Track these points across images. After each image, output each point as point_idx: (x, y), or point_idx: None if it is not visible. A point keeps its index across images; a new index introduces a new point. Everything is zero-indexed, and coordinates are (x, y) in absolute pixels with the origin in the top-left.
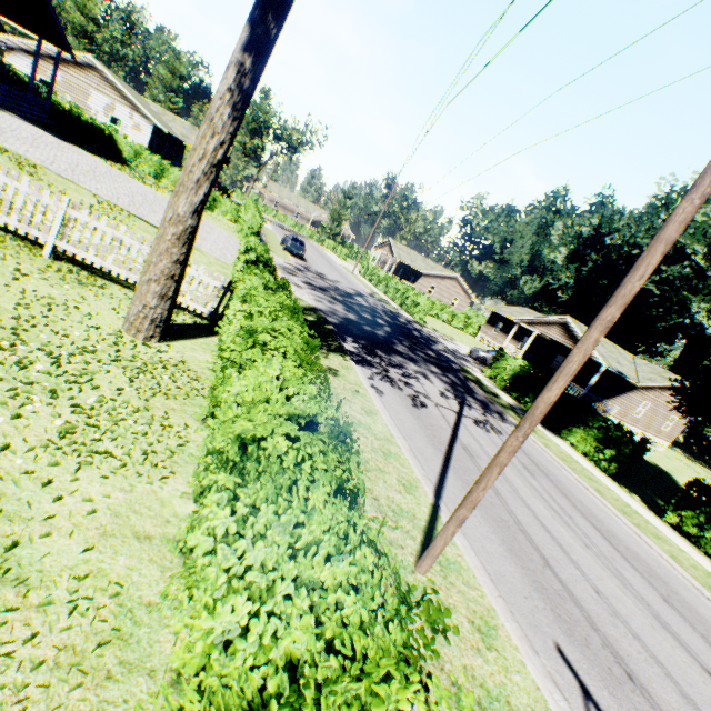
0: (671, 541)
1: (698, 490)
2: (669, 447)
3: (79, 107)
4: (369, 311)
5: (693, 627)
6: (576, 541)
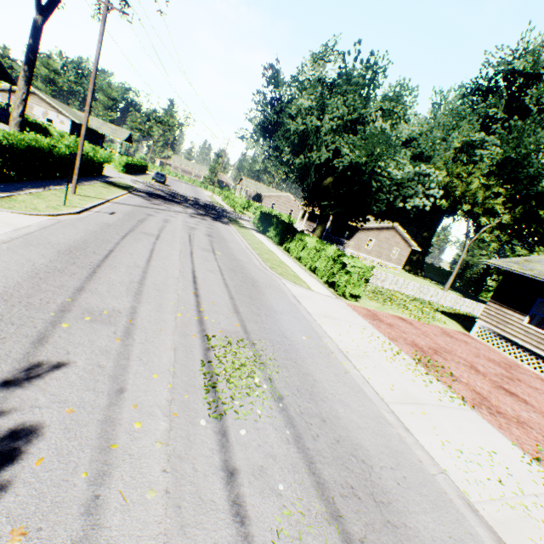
0: (266, 247)
1: (291, 231)
2: (424, 279)
3: (27, 115)
4: (189, 200)
5: (211, 239)
6: (183, 225)
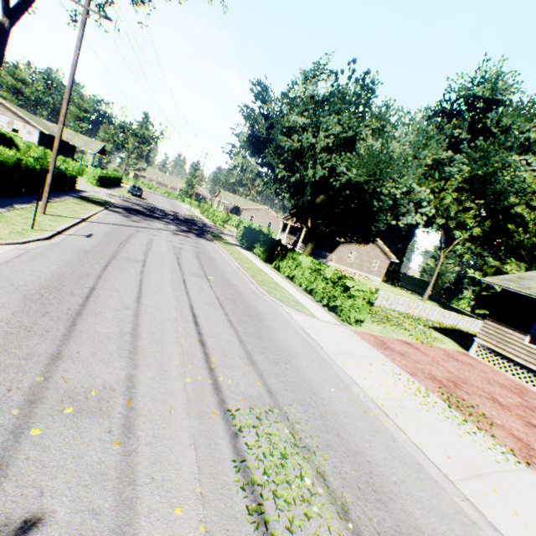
0: (256, 266)
1: (280, 248)
2: (401, 289)
3: None
4: (168, 214)
5: (200, 261)
6: (168, 245)
